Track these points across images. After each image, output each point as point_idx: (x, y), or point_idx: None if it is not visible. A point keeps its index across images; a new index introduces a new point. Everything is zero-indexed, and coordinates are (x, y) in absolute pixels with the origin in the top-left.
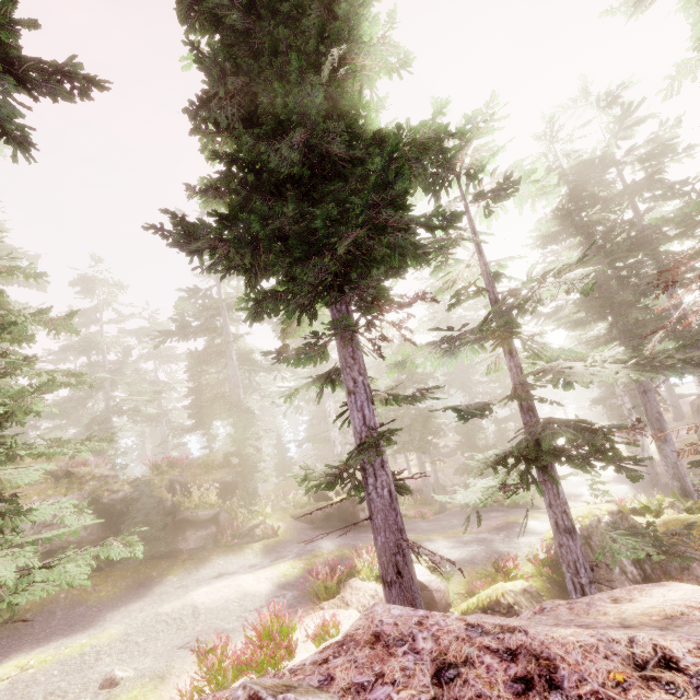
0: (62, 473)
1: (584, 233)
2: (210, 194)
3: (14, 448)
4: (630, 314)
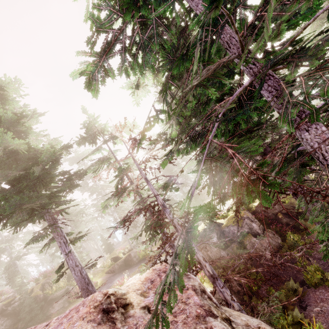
0: None
1: None
2: None
3: None
4: None
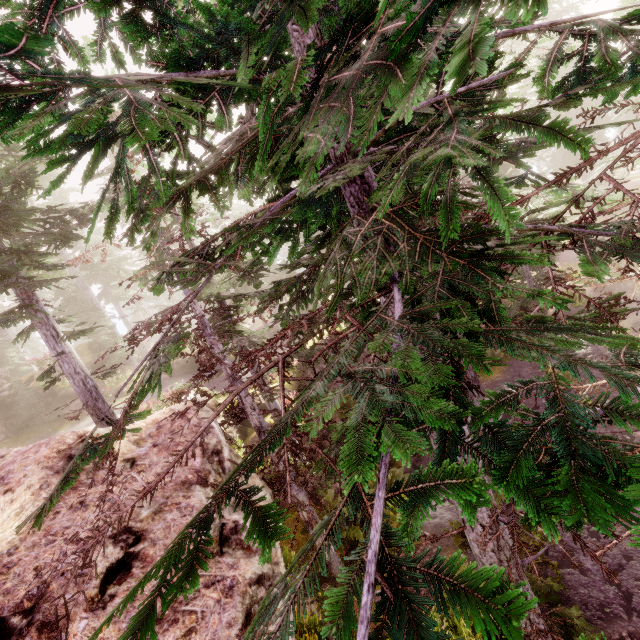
0: None
1: None
2: None
3: None
4: None
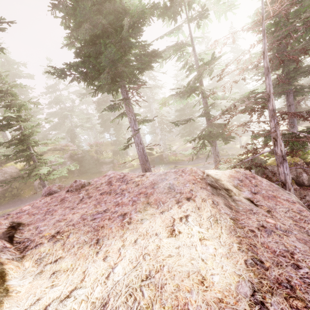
0: (61, 149)
1: (278, 17)
2: (69, 44)
3: (37, 142)
4: (290, 66)
